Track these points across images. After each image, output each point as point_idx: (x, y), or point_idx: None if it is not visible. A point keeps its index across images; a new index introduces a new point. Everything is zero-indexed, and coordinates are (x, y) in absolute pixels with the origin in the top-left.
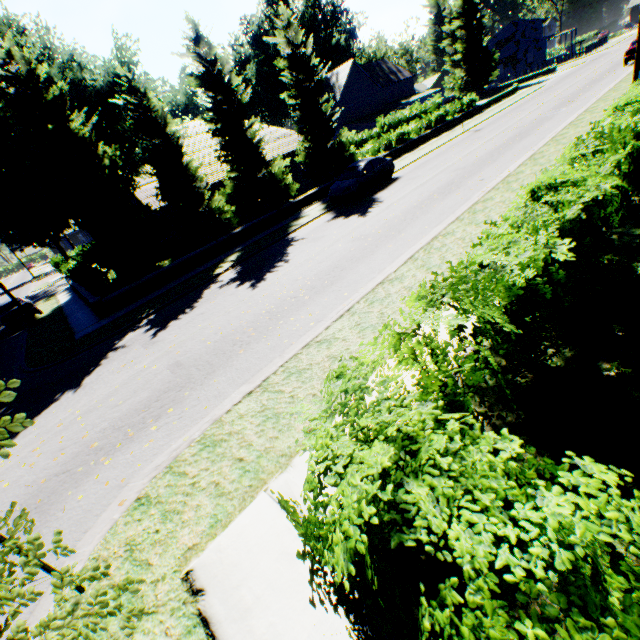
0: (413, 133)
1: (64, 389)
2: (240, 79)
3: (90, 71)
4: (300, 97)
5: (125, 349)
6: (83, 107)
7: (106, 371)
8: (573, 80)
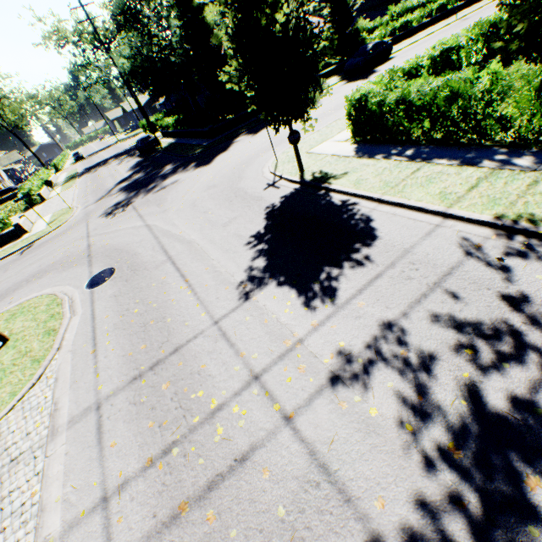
0: (415, 21)
1: (220, 153)
2: None
3: None
4: None
5: (240, 141)
6: None
7: (237, 146)
8: None
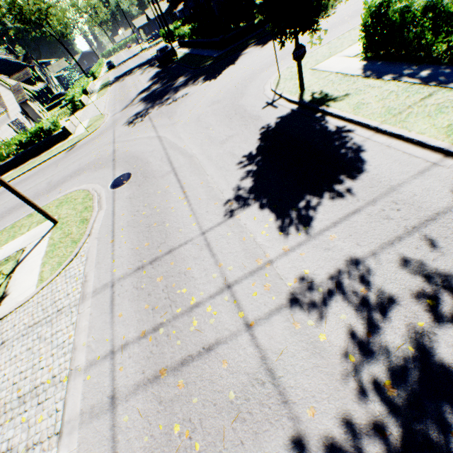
0: None
1: (227, 66)
2: None
3: None
4: None
5: (248, 54)
6: None
7: (244, 59)
8: None
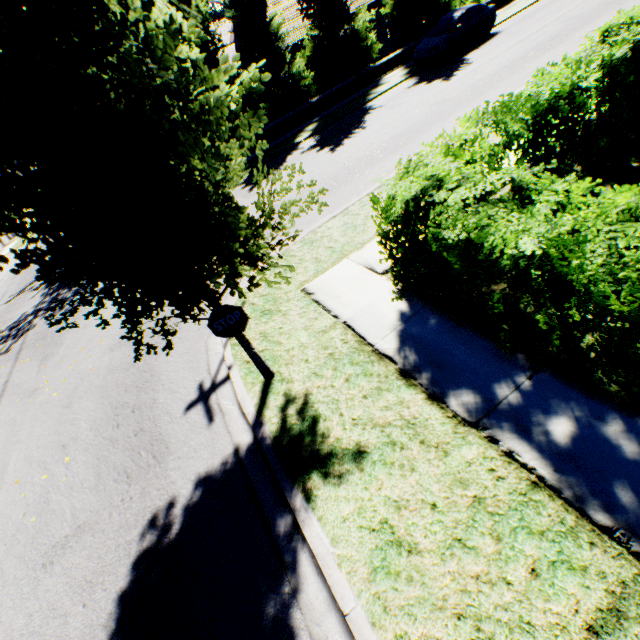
0: None
1: None
2: None
3: None
4: None
5: None
6: None
7: None
8: None
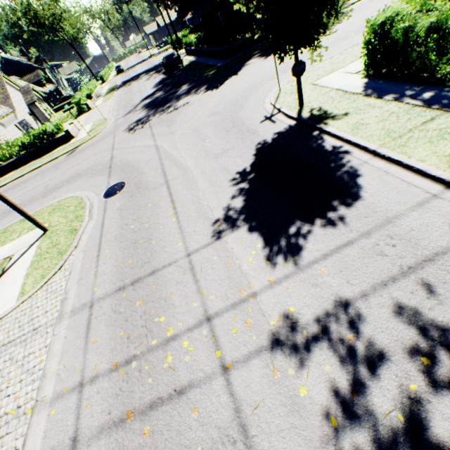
0: None
1: (230, 77)
2: None
3: None
4: None
5: (251, 65)
6: None
7: (247, 70)
8: None
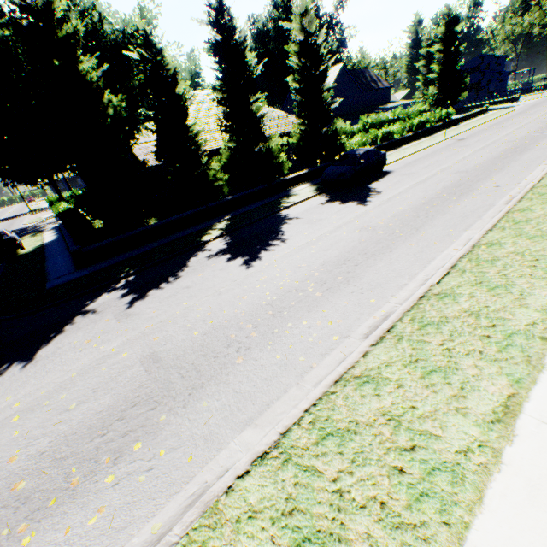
0: (396, 133)
1: (13, 358)
2: (253, 54)
3: (109, 22)
4: (304, 82)
5: (95, 315)
6: (97, 56)
7: (67, 343)
8: (545, 108)
